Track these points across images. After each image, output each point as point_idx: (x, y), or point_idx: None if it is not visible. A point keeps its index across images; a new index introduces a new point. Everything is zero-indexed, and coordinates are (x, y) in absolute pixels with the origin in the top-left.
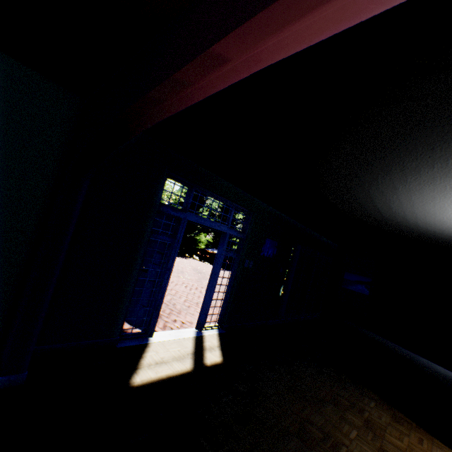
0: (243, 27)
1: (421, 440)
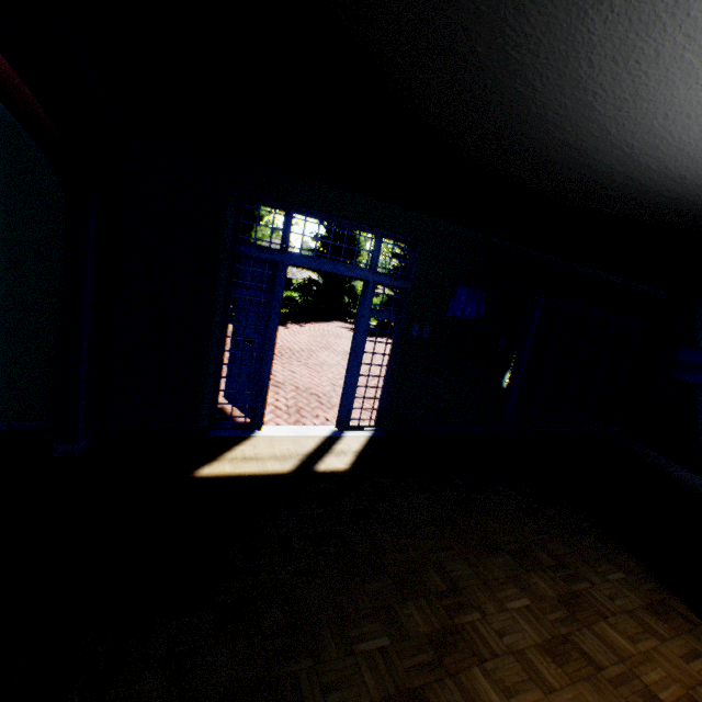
0: None
1: (695, 655)
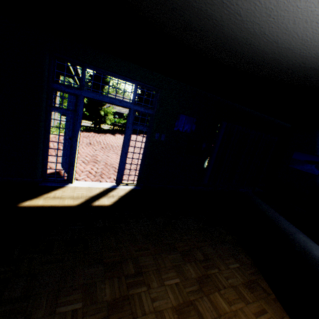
0: None
1: (262, 312)
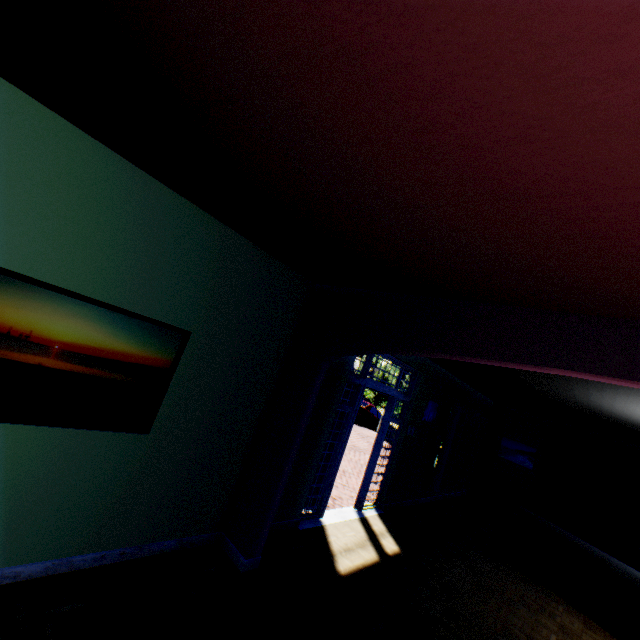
0: (575, 371)
1: None
